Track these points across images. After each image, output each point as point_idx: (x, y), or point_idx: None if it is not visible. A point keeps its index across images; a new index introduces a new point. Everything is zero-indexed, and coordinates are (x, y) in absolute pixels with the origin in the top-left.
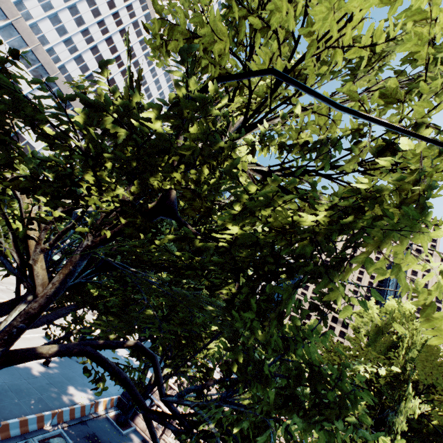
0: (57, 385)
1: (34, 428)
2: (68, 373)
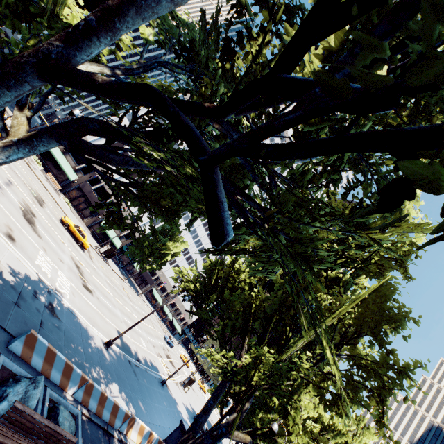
0: (104, 370)
1: (56, 380)
2: (121, 372)
